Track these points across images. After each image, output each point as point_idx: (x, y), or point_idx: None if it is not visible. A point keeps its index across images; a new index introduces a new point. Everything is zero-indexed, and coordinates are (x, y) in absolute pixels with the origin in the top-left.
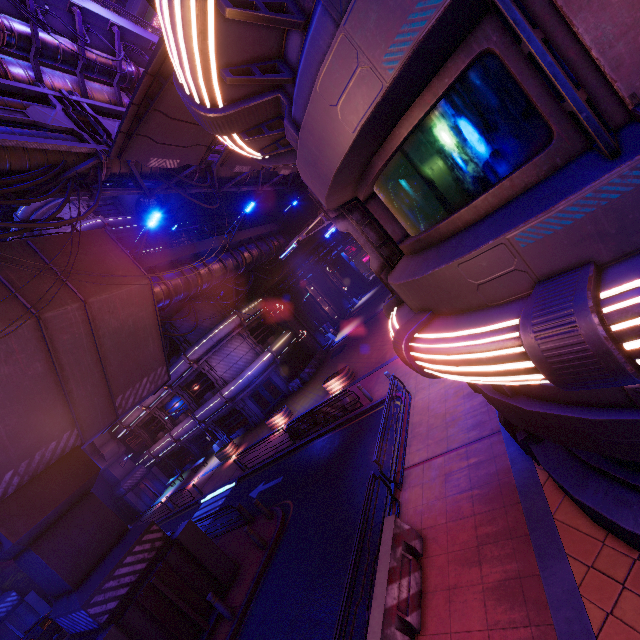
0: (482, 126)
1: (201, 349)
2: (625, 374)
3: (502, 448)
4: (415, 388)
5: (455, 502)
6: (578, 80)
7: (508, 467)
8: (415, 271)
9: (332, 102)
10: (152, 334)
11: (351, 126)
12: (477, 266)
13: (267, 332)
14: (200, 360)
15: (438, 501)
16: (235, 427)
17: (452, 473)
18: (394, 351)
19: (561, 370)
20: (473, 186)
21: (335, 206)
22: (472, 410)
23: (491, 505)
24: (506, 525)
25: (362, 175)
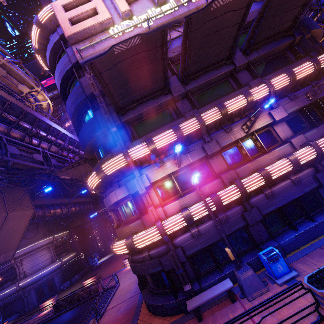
0: (132, 207)
1: (23, 251)
2: (133, 247)
3: (138, 297)
4: (122, 282)
5: (117, 316)
6: (140, 207)
7: (137, 302)
8: (119, 228)
9: (111, 197)
10: (20, 234)
11: (113, 202)
12: (126, 229)
13: (63, 250)
14: (18, 258)
15: (112, 318)
16: (12, 312)
17: (121, 308)
18: (121, 267)
19: (128, 246)
20: (130, 215)
21: (109, 209)
22: (136, 287)
23: (127, 314)
24: (128, 318)
25: (115, 206)
